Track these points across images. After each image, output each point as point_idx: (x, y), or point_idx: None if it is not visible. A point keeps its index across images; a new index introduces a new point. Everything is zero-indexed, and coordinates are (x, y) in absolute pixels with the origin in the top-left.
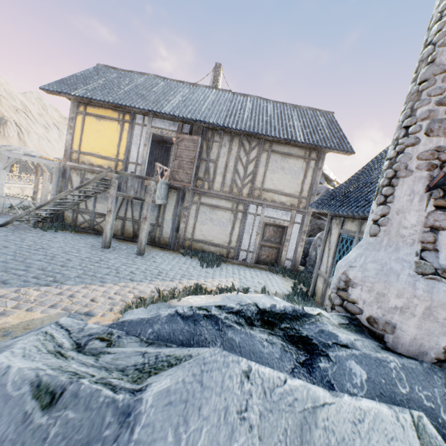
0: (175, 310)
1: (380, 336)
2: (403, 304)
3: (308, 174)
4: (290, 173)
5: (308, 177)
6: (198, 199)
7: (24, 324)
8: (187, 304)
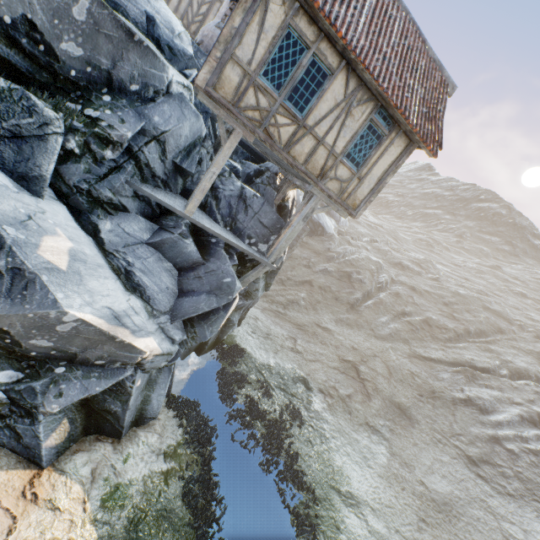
0: None
1: (199, 46)
2: (207, 34)
3: None
4: None
5: None
6: None
7: None
8: None
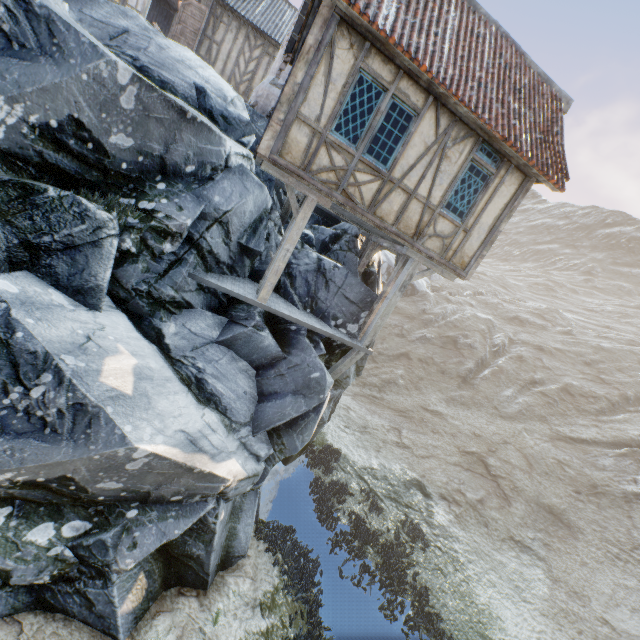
0: None
1: (254, 108)
2: (262, 94)
3: None
4: None
5: None
6: None
7: None
8: None
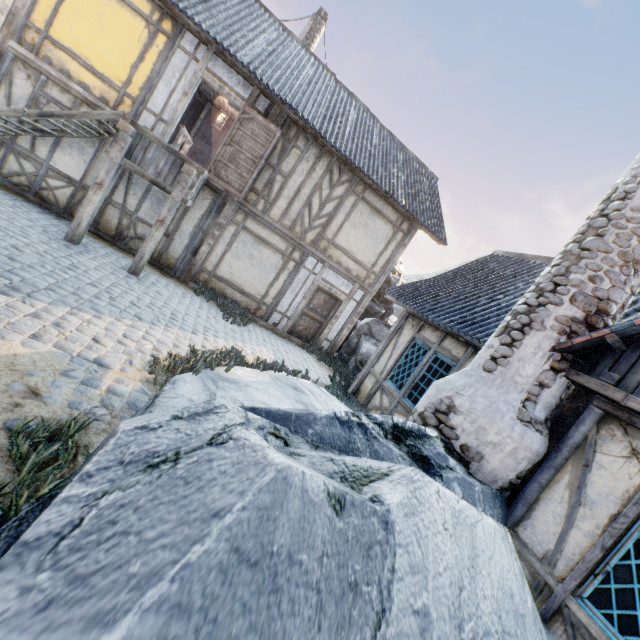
0: (334, 412)
1: (467, 462)
2: (498, 440)
3: (390, 247)
4: (371, 237)
5: (388, 250)
6: (242, 220)
7: (5, 361)
8: (239, 379)
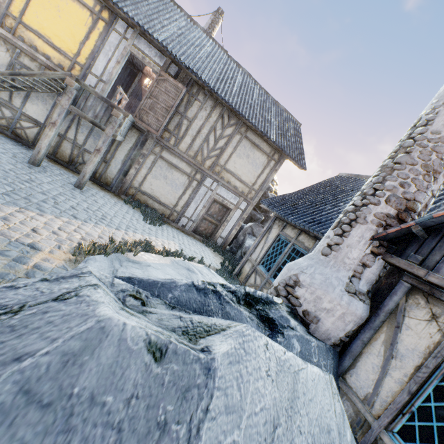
0: (192, 281)
1: (308, 324)
2: (330, 307)
3: (265, 171)
4: (252, 164)
5: (264, 173)
6: (159, 151)
7: None
8: (143, 261)
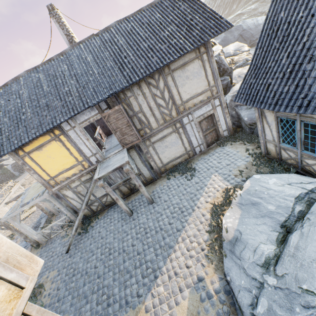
0: None
1: None
2: None
3: (206, 67)
4: (194, 77)
5: (207, 69)
6: (149, 142)
7: (190, 315)
8: (234, 232)
